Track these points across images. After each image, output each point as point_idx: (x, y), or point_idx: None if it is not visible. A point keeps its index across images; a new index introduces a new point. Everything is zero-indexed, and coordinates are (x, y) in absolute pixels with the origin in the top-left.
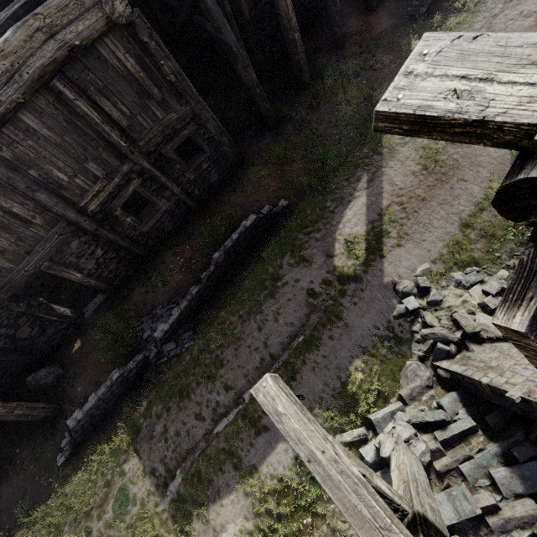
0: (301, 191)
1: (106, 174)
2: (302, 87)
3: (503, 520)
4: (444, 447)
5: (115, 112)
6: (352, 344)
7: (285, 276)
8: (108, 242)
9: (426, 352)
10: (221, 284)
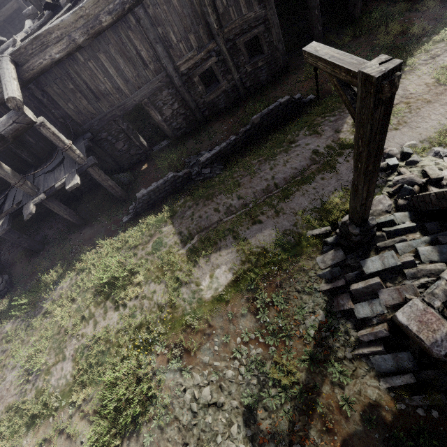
0: (327, 92)
1: (198, 47)
2: (350, 22)
3: (416, 270)
4: (386, 238)
5: (218, 0)
6: (337, 183)
7: (299, 140)
8: (183, 101)
9: (393, 193)
10: (250, 143)
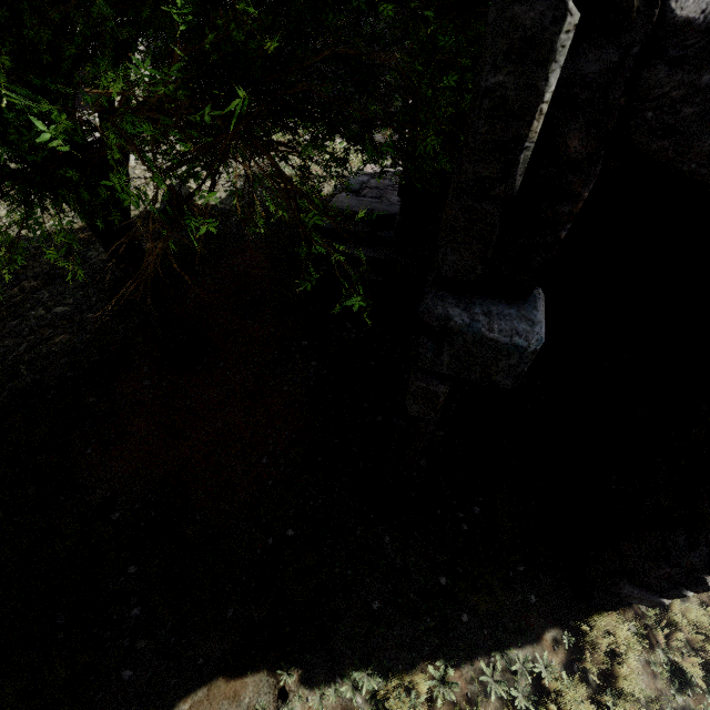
0: None
1: None
2: None
3: None
4: None
5: None
6: None
7: None
8: None
9: None
10: None
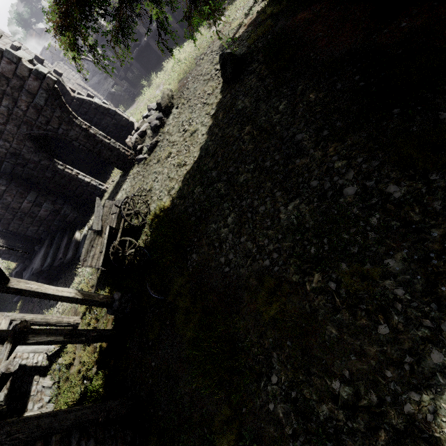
0: None
1: None
2: None
3: None
4: None
5: None
6: None
7: None
8: None
9: None
10: None
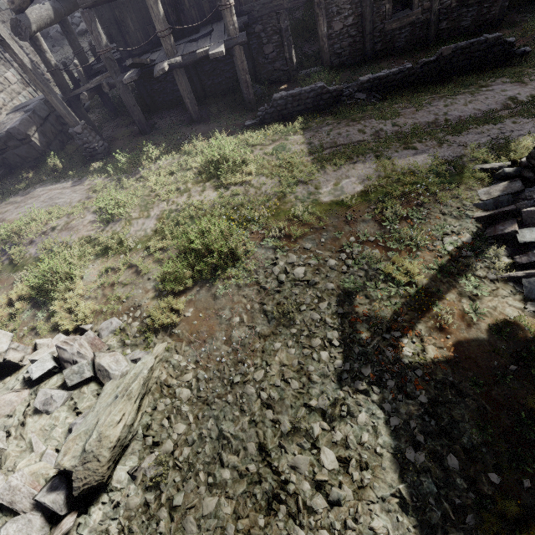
0: None
1: None
2: None
3: None
4: None
5: None
6: (534, 128)
7: (494, 85)
8: (360, 17)
9: None
10: (424, 84)
